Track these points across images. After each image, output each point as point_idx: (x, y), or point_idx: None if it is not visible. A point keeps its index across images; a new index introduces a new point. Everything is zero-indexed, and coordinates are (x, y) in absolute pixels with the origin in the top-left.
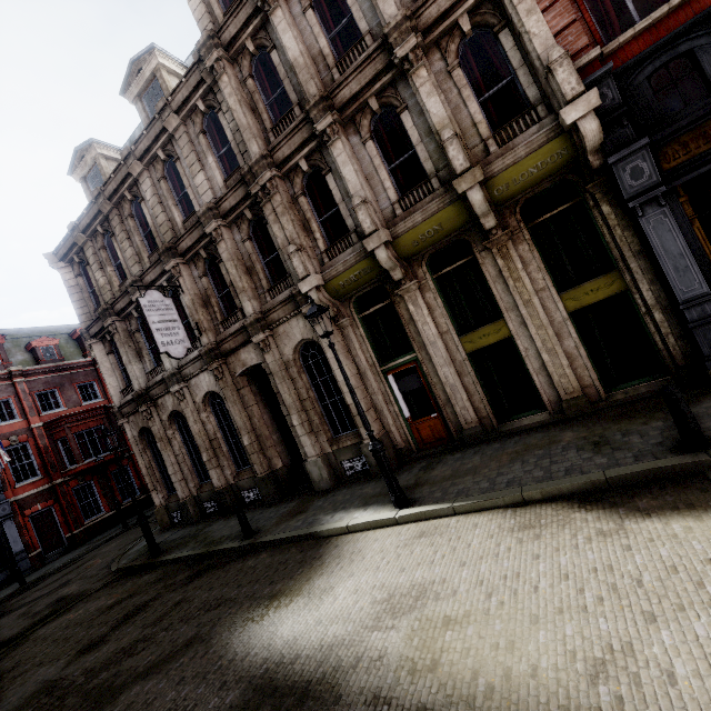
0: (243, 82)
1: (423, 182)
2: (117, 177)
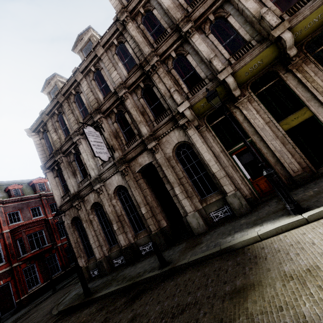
0: (138, 27)
1: (246, 44)
2: (68, 83)
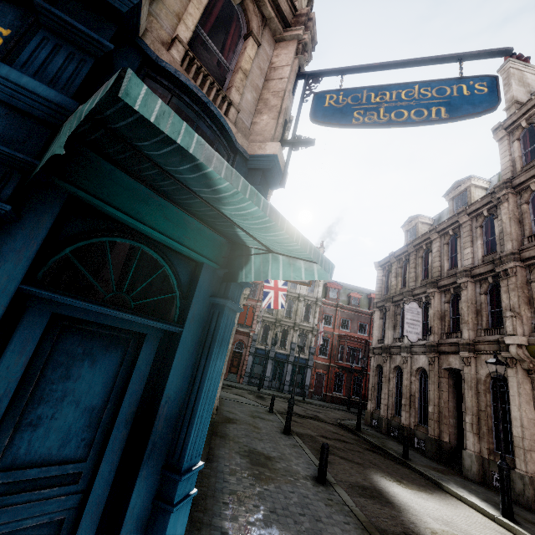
0: (519, 205)
1: None
2: (422, 237)
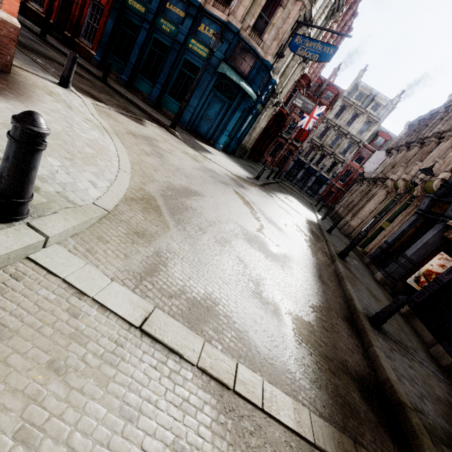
0: None
1: None
2: (438, 109)
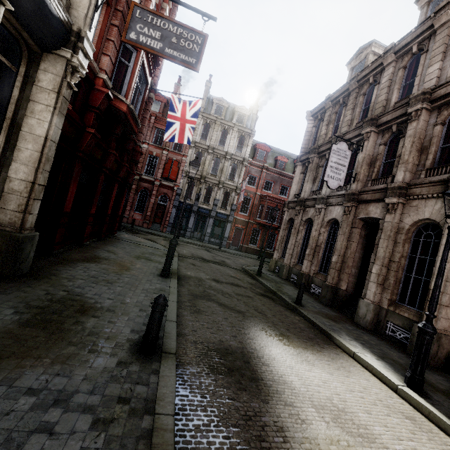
0: None
1: None
2: (372, 66)
